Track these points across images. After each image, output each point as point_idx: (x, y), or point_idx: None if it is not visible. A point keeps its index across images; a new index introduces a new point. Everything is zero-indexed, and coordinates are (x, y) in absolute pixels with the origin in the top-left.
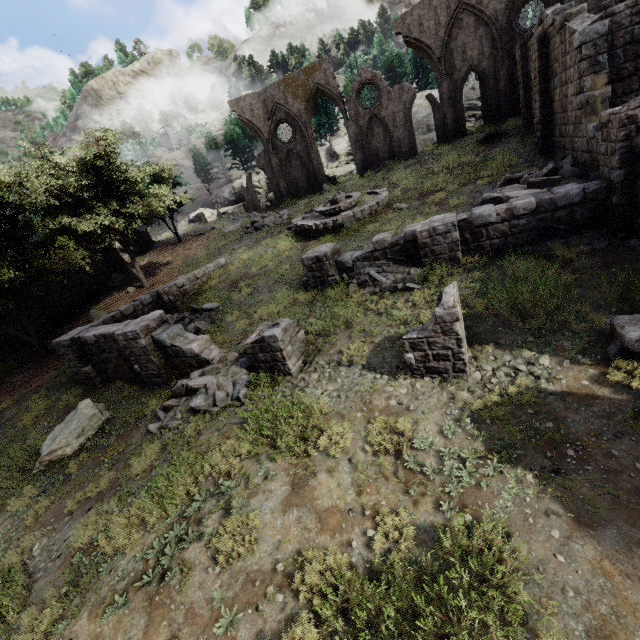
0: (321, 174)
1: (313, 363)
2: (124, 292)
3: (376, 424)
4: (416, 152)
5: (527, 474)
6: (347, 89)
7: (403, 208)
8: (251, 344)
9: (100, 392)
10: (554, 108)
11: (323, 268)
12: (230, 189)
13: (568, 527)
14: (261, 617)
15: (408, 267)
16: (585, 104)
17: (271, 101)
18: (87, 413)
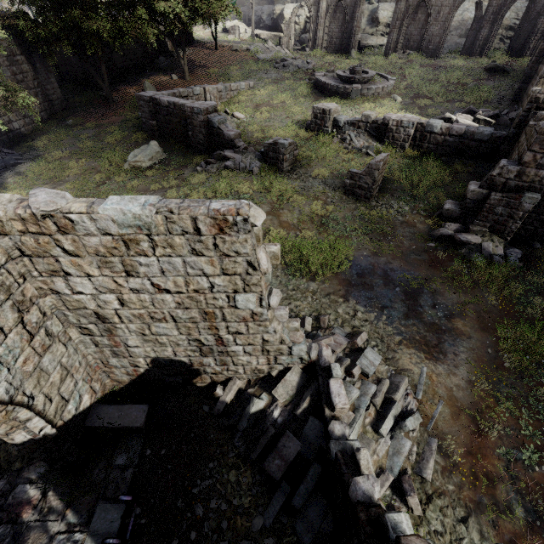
0: (355, 38)
1: (296, 171)
2: (168, 77)
3: (317, 202)
4: (439, 54)
5: (368, 239)
6: None
7: (397, 100)
8: (268, 144)
9: (158, 142)
10: (538, 68)
11: (324, 119)
12: (270, 11)
13: (371, 253)
14: None
15: (374, 141)
16: (542, 76)
17: None
18: (155, 149)
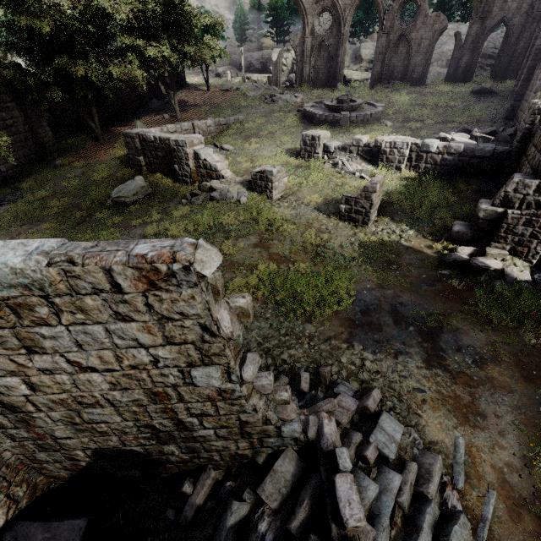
0: (340, 73)
1: (287, 198)
2: (160, 116)
3: (311, 231)
4: (424, 82)
5: (370, 268)
6: None
7: (387, 125)
8: (256, 173)
9: (145, 176)
10: (529, 85)
11: (313, 146)
12: (259, 57)
13: (375, 286)
14: (235, 274)
15: (368, 164)
16: (538, 90)
17: None
18: (140, 184)
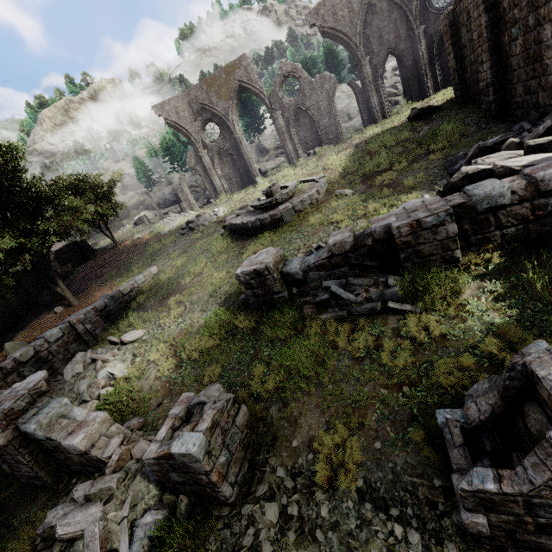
0: (253, 168)
1: (267, 471)
2: (52, 312)
3: None
4: (344, 137)
5: None
6: (269, 92)
7: (348, 194)
8: (154, 460)
9: None
10: (512, 64)
11: (265, 284)
12: (170, 191)
13: None
14: None
15: (382, 275)
16: None
17: (195, 102)
18: None
